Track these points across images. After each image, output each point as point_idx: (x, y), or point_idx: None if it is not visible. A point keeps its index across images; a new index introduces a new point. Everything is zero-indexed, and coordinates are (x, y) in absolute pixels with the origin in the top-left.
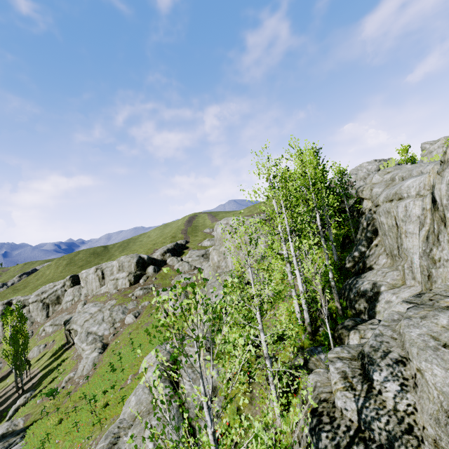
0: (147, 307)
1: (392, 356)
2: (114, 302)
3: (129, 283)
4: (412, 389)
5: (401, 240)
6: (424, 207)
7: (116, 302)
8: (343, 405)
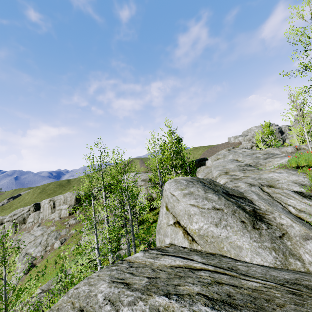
0: (73, 235)
1: None
2: (54, 228)
3: (68, 213)
4: None
5: None
6: None
7: (55, 228)
8: None
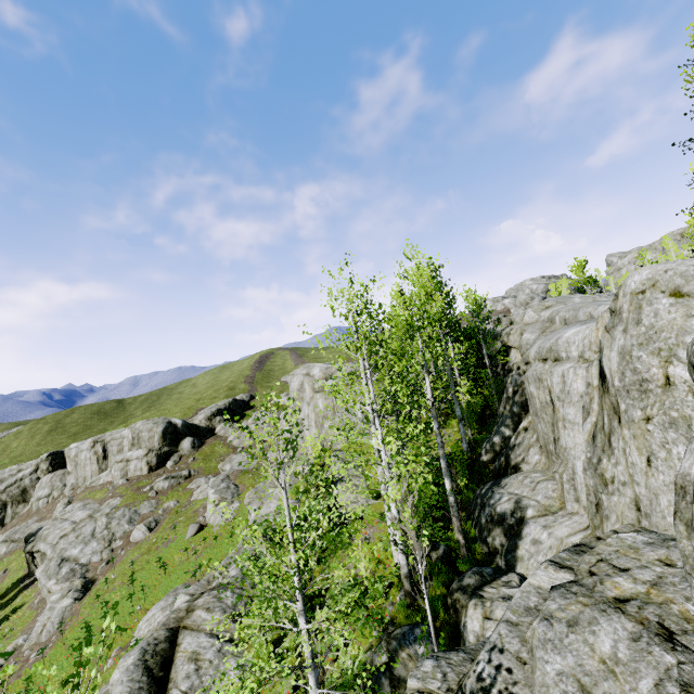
0: (173, 511)
1: None
2: (118, 502)
3: (148, 468)
4: None
5: (558, 431)
6: (589, 381)
7: (122, 501)
8: None
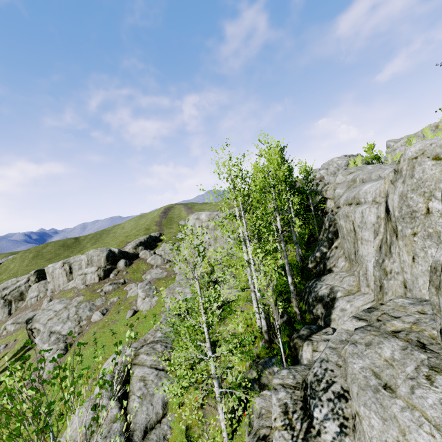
0: (116, 303)
1: (335, 389)
2: (81, 299)
3: (98, 278)
4: (351, 431)
5: (357, 246)
6: (378, 215)
7: (84, 298)
8: None
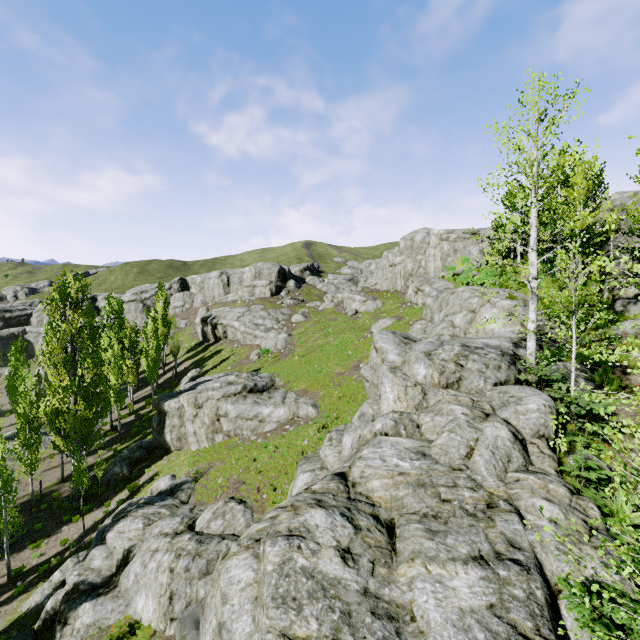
0: (311, 313)
1: None
2: (262, 306)
3: (270, 293)
4: None
5: None
6: None
7: (265, 306)
8: None
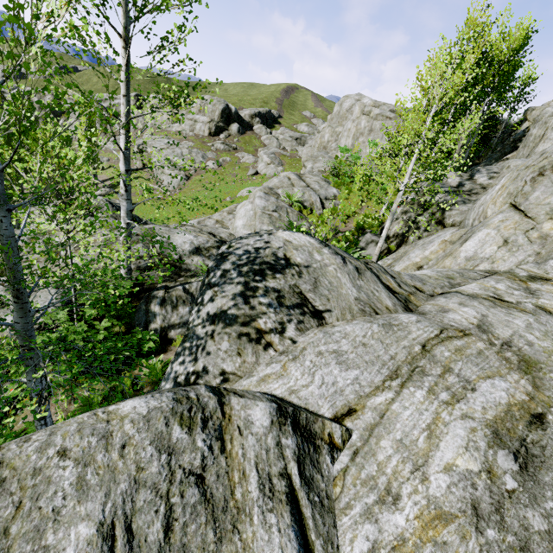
0: (229, 163)
1: (492, 171)
2: (192, 144)
3: (208, 132)
4: (494, 180)
5: (537, 146)
6: None
7: (194, 145)
8: (452, 181)
